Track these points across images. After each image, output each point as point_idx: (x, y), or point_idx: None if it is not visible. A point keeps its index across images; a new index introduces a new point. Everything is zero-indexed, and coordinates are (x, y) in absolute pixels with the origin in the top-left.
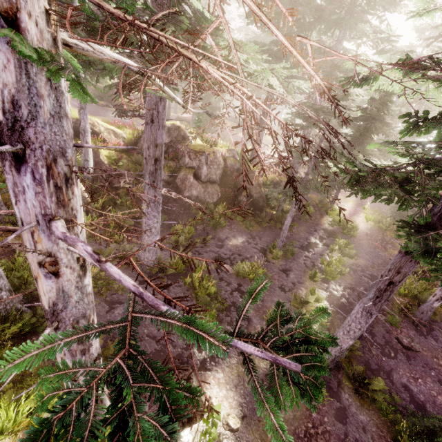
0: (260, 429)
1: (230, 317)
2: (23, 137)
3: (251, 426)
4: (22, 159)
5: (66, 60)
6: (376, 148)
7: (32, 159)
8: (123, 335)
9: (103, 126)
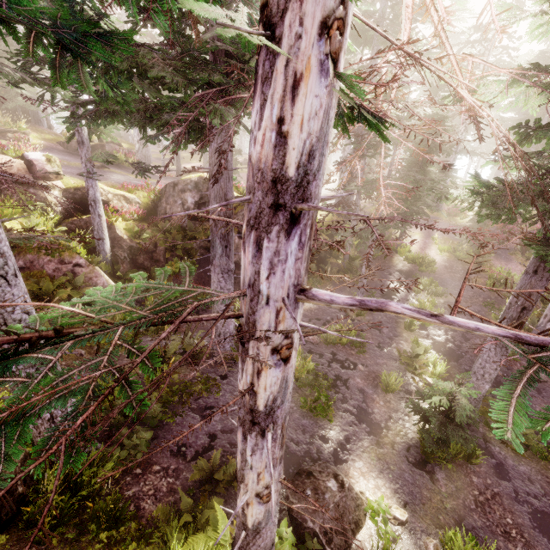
0: (428, 514)
1: (341, 393)
2: (305, 193)
3: (417, 513)
4: (296, 220)
5: (338, 101)
6: (438, 169)
7: (304, 218)
8: (234, 446)
9: (111, 192)
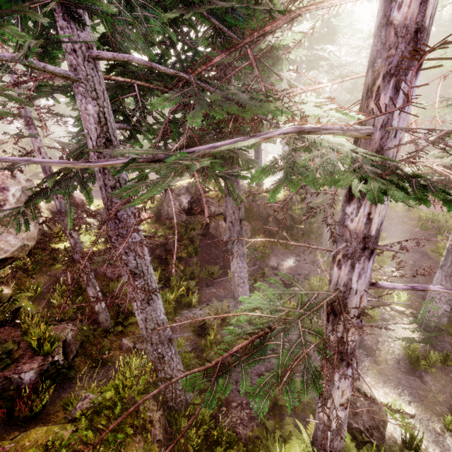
0: (428, 407)
1: None
2: (377, 239)
3: (420, 408)
4: (372, 252)
5: None
6: None
7: (375, 250)
8: None
9: None
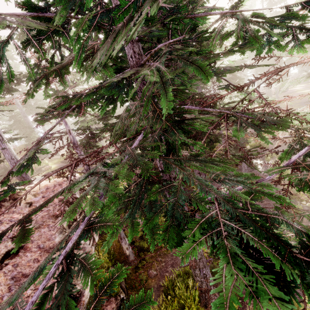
0: None
1: None
2: None
3: None
4: None
5: None
6: None
7: None
8: None
9: None
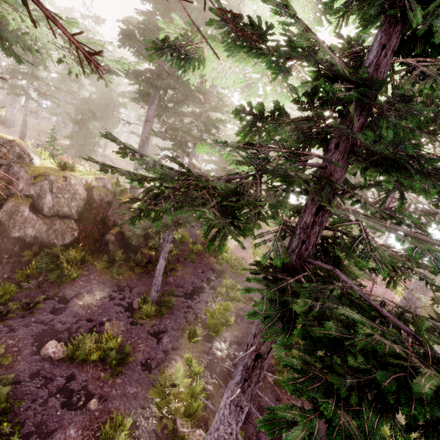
0: None
1: None
2: None
3: None
4: None
5: None
6: None
7: None
8: None
9: None
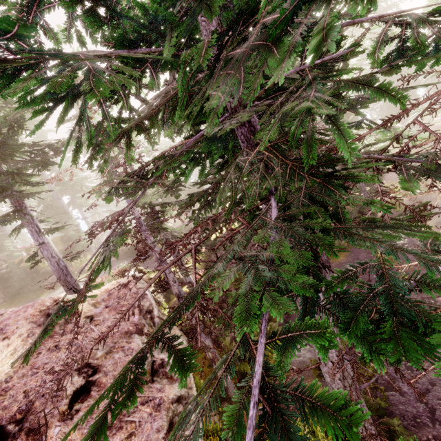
0: None
1: None
2: None
3: None
4: None
5: None
6: None
7: None
8: None
9: None
